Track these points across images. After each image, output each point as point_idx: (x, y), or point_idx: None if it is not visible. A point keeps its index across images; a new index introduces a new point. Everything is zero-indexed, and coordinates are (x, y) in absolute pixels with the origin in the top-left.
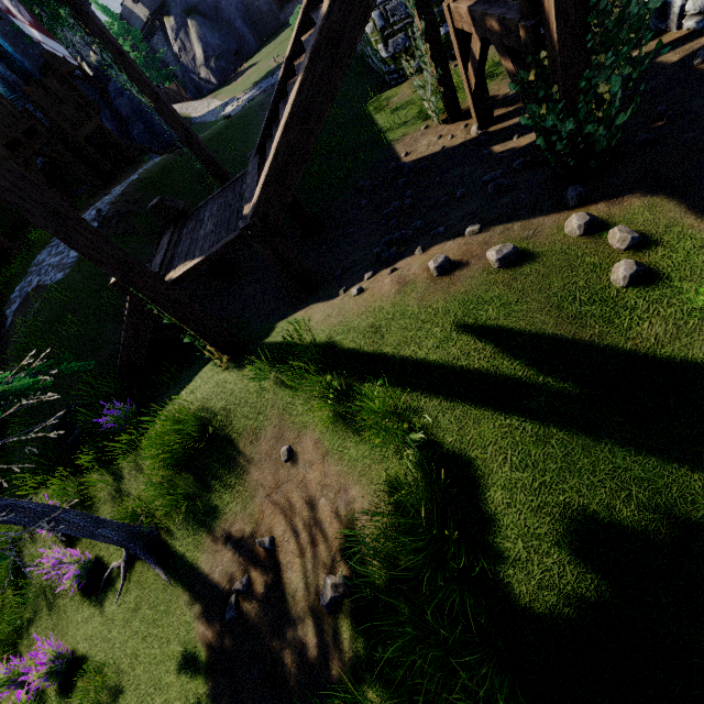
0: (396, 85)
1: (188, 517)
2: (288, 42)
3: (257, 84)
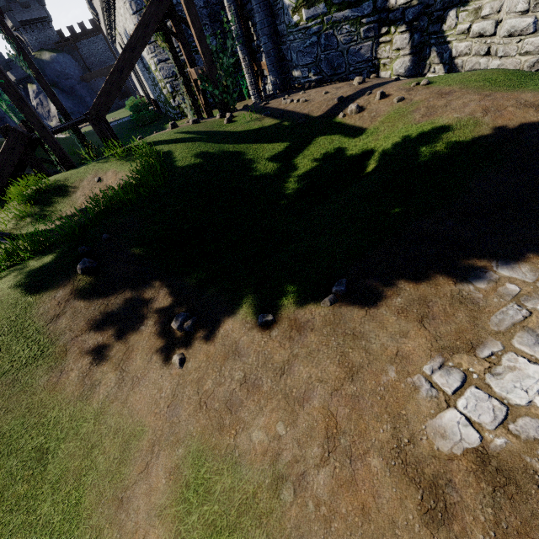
0: (180, 119)
1: (34, 221)
2: (124, 113)
3: None
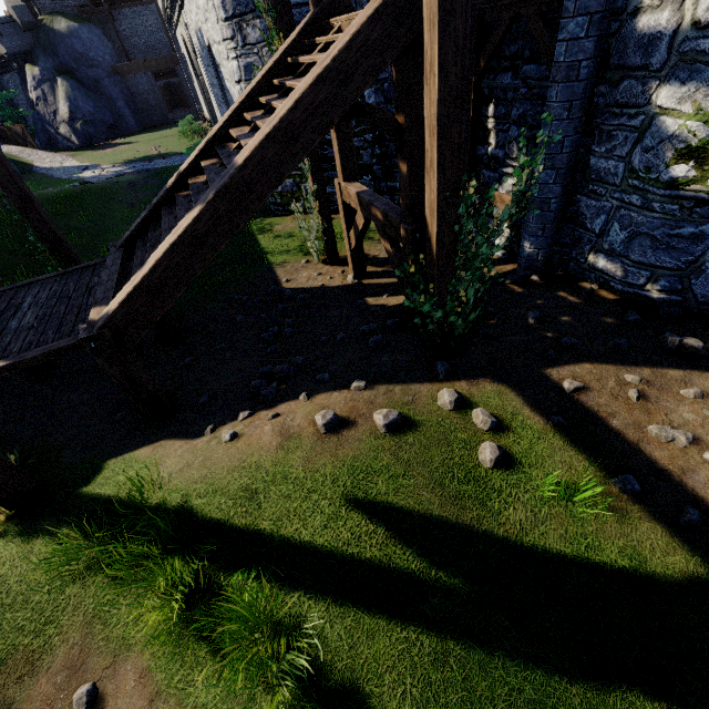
0: (280, 215)
1: None
2: (174, 139)
3: (131, 162)
